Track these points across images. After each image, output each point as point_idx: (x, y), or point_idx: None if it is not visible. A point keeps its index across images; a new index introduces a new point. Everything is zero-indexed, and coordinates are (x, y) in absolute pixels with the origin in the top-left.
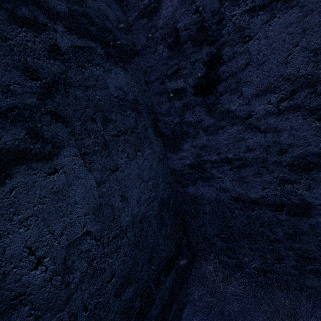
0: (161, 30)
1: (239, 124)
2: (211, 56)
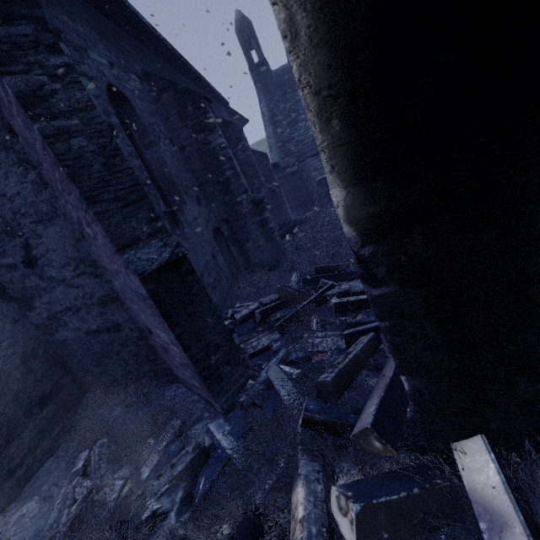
0: None
1: (62, 284)
2: (24, 244)
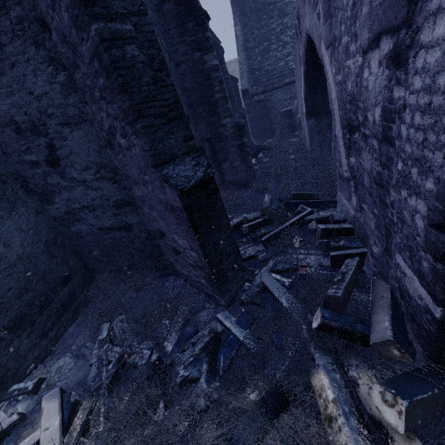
0: (2, 118)
1: (82, 185)
2: (49, 144)
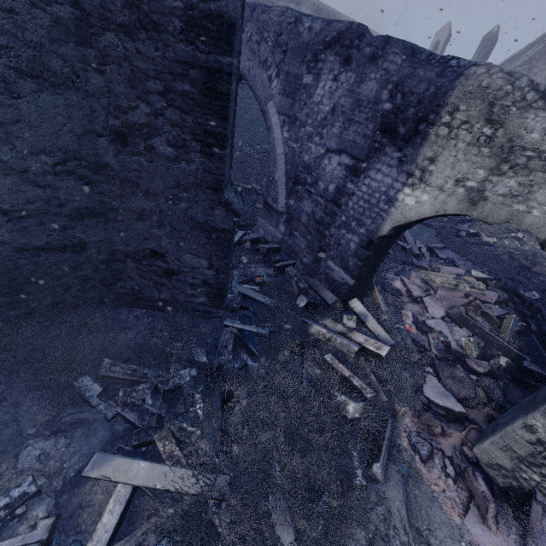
0: None
1: (15, 176)
2: None
